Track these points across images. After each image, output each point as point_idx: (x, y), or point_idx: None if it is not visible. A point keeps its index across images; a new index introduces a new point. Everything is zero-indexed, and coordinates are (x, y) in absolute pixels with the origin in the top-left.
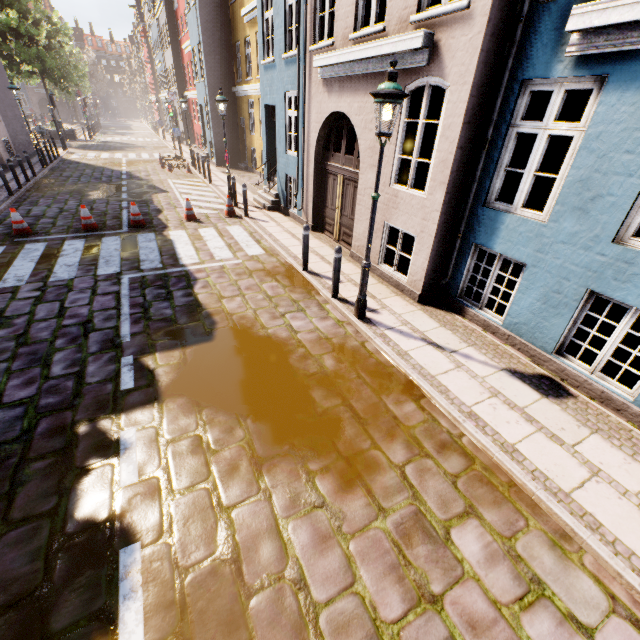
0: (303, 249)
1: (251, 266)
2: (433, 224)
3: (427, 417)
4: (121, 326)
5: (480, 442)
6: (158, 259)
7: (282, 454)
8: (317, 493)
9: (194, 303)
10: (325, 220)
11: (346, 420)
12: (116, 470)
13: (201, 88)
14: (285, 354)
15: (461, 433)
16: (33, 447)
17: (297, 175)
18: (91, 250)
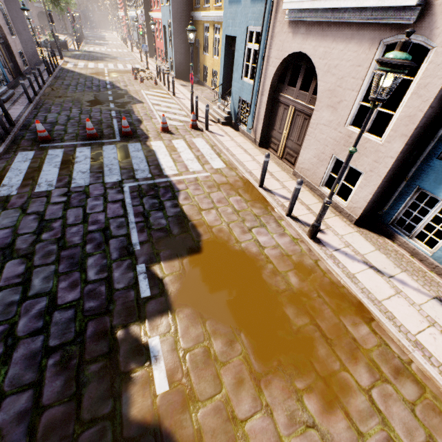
0: (262, 171)
1: (217, 179)
2: (385, 167)
3: (379, 341)
4: (131, 234)
5: (429, 373)
6: (147, 169)
7: (273, 371)
8: (307, 412)
9: (181, 214)
10: (271, 139)
11: (317, 339)
12: (151, 377)
13: (166, 11)
14: (258, 269)
15: (409, 359)
16: (86, 349)
17: (251, 100)
18: (96, 158)
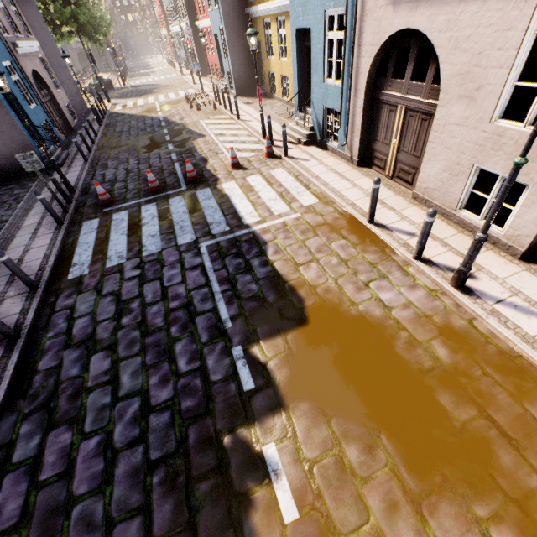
0: (371, 203)
1: (311, 220)
2: None
3: None
4: (218, 308)
5: None
6: (223, 220)
7: (437, 490)
8: None
9: (274, 274)
10: (374, 154)
11: (494, 441)
12: (274, 499)
13: (215, 16)
14: (388, 340)
15: None
16: (192, 463)
17: (340, 107)
18: (164, 215)
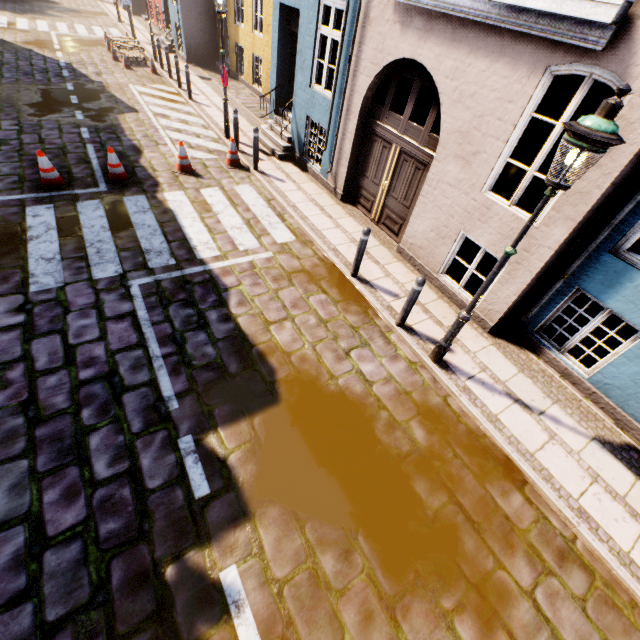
0: (358, 255)
1: (286, 264)
2: (538, 261)
3: (537, 514)
4: (158, 380)
5: (598, 552)
6: (166, 248)
7: (410, 589)
8: None
9: (237, 334)
10: (360, 192)
11: (460, 527)
12: None
13: None
14: (368, 422)
15: (573, 535)
16: (118, 614)
17: (328, 126)
18: (69, 228)
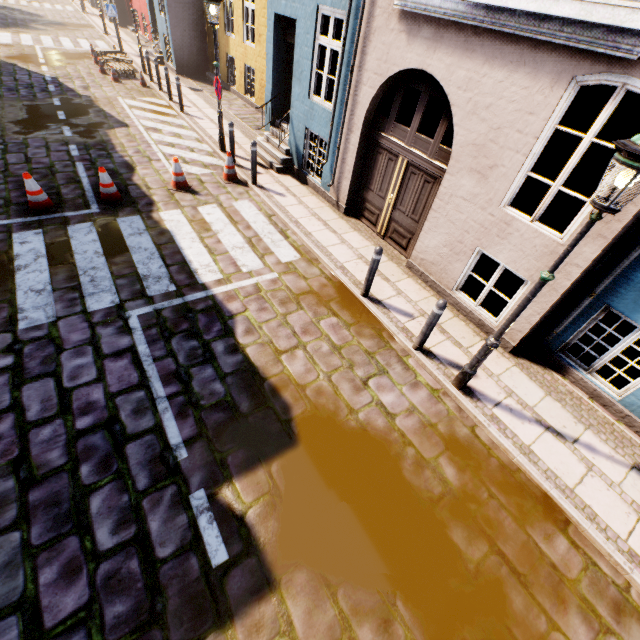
0: (369, 274)
1: (293, 285)
2: (565, 279)
3: (585, 560)
4: (164, 425)
5: None
6: (165, 273)
7: None
8: None
9: (247, 367)
10: (365, 205)
11: (506, 581)
12: None
13: None
14: (395, 462)
15: (626, 582)
16: None
17: (329, 138)
18: (59, 255)
